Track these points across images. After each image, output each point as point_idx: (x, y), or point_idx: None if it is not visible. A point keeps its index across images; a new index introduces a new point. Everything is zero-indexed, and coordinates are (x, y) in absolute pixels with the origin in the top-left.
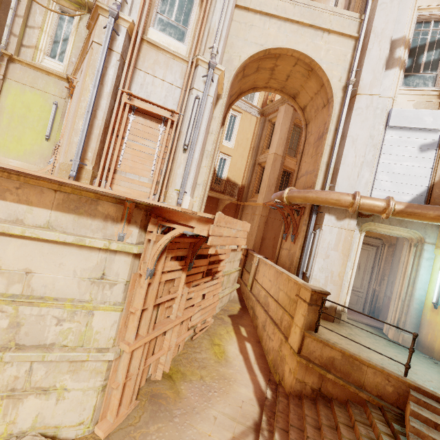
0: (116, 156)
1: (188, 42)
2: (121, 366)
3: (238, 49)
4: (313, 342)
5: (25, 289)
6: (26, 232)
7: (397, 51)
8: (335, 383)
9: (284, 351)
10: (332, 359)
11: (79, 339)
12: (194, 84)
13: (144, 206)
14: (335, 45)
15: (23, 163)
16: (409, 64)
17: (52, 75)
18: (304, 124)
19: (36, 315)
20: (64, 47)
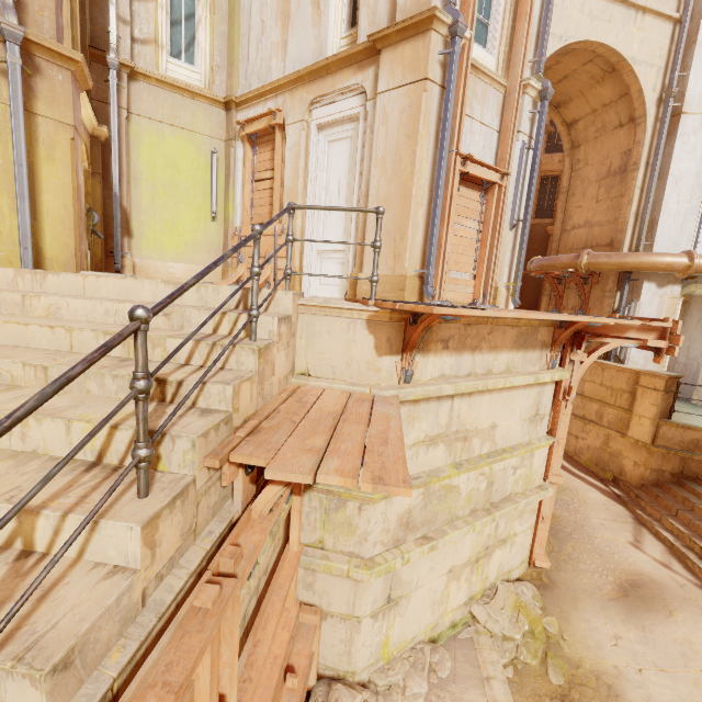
0: (450, 252)
1: (497, 50)
2: (546, 500)
3: None
4: (670, 430)
5: (491, 446)
6: (506, 383)
7: None
8: (700, 462)
9: (618, 446)
10: (696, 441)
11: (524, 484)
12: (520, 125)
13: (568, 323)
14: (651, 32)
15: (188, 266)
16: None
17: (199, 99)
18: (568, 147)
19: (501, 470)
20: (190, 32)
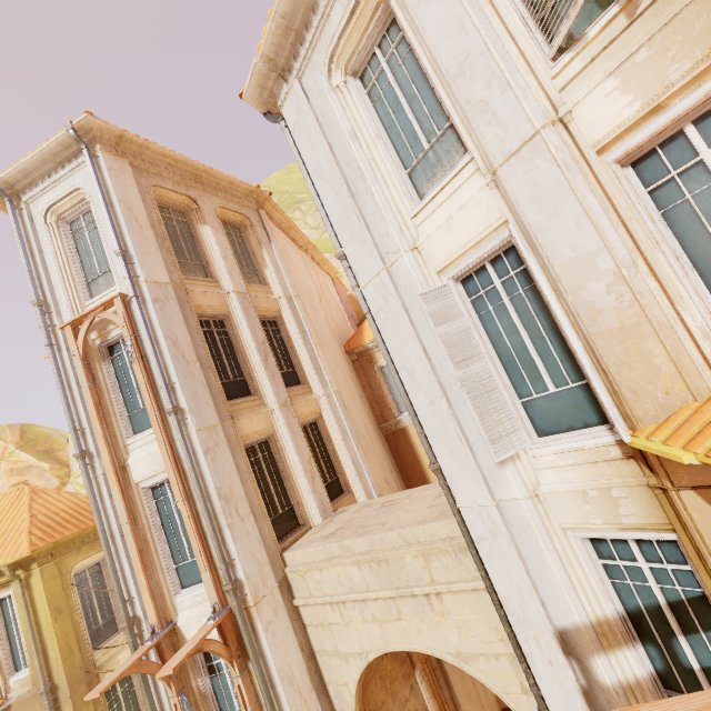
0: None
1: None
2: None
3: (337, 671)
4: None
5: None
6: None
7: (595, 667)
8: None
9: None
10: None
11: None
12: None
13: None
14: (462, 611)
15: None
16: (657, 661)
17: None
18: None
19: None
20: None
